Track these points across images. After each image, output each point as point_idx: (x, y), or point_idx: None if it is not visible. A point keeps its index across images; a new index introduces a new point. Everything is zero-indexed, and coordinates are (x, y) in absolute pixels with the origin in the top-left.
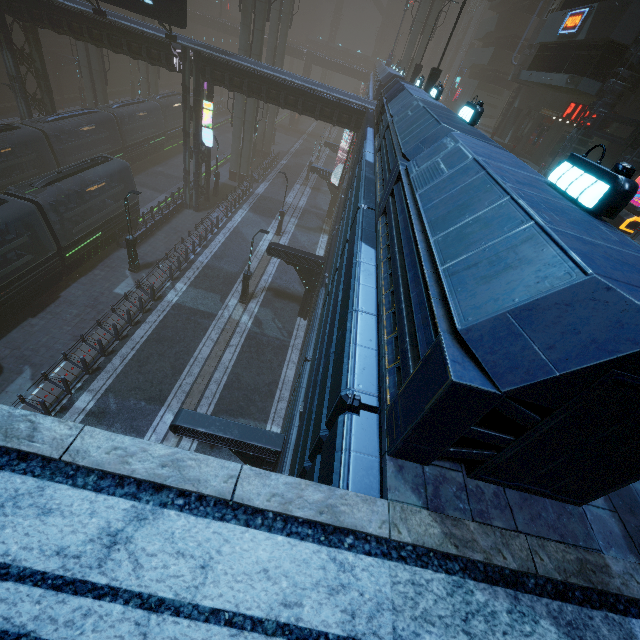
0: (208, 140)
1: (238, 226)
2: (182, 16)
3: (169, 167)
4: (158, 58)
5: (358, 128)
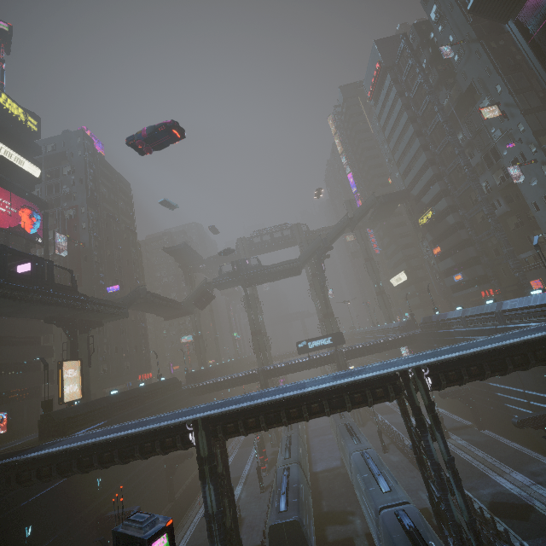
0: None
1: (389, 421)
2: (343, 340)
3: (313, 425)
4: (328, 361)
5: (415, 342)
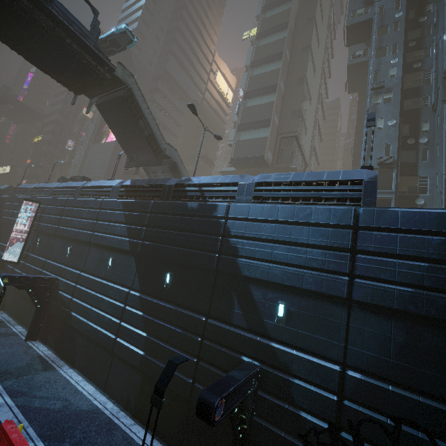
0: None
1: None
2: None
3: None
4: None
5: None
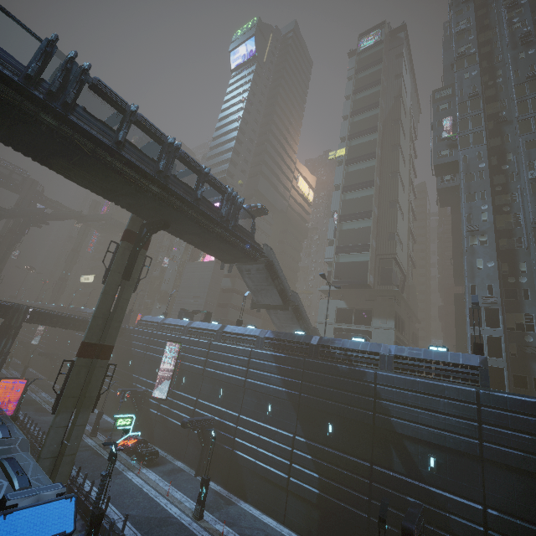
0: None
1: None
2: None
3: None
4: None
5: None
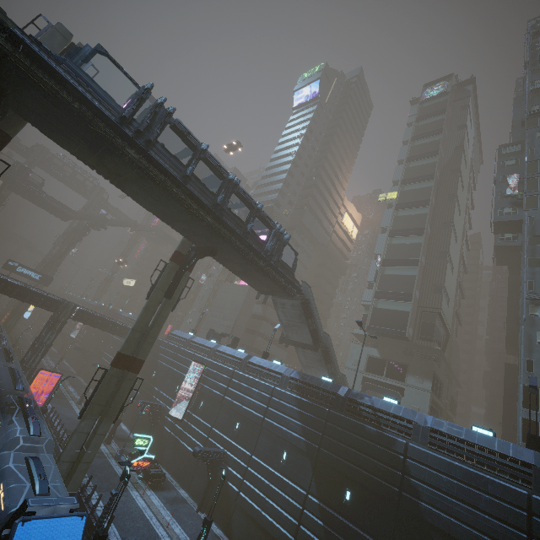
0: (27, 316)
1: (24, 352)
2: (49, 284)
3: None
4: None
5: None
